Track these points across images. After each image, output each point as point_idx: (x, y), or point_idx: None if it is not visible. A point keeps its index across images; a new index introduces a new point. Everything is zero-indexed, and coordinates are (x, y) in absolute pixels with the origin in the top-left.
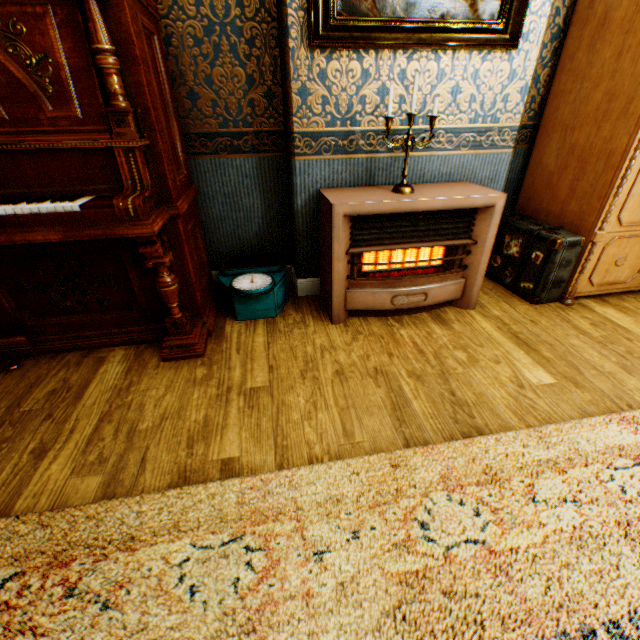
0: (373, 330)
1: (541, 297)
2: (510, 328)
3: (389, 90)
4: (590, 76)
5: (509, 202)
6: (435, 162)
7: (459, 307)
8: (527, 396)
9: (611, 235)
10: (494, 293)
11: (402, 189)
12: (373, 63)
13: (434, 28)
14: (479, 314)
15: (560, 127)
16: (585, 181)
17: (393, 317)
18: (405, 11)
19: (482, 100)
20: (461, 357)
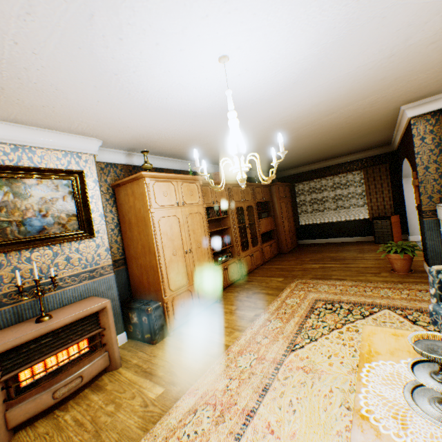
0: (40, 431)
1: (157, 338)
2: (143, 367)
3: (16, 272)
4: (135, 239)
5: (129, 292)
6: (69, 292)
7: (112, 369)
8: (150, 410)
9: (172, 296)
10: (135, 347)
11: (42, 318)
12: (5, 258)
13: (44, 237)
14: (125, 367)
15: (134, 257)
16: (151, 278)
17: (60, 407)
18: (22, 234)
19: (87, 258)
20: (111, 408)
